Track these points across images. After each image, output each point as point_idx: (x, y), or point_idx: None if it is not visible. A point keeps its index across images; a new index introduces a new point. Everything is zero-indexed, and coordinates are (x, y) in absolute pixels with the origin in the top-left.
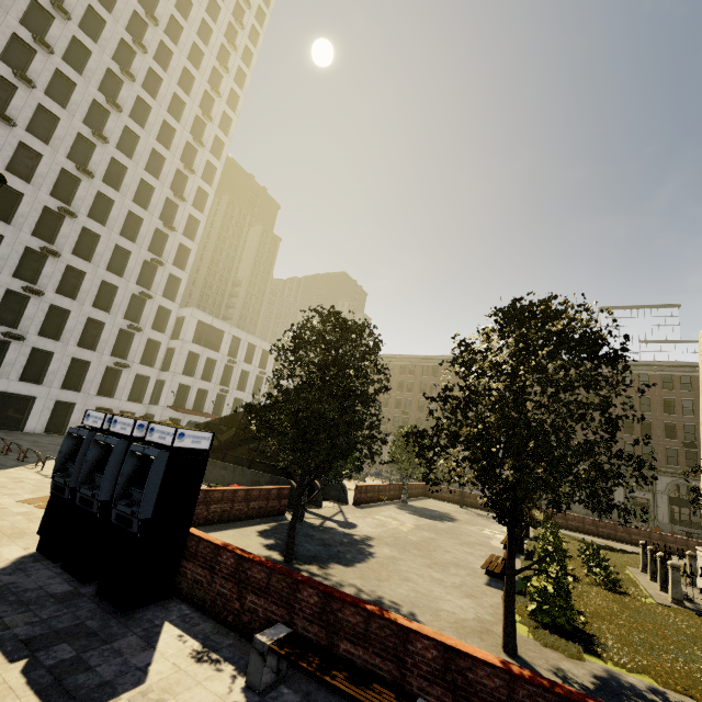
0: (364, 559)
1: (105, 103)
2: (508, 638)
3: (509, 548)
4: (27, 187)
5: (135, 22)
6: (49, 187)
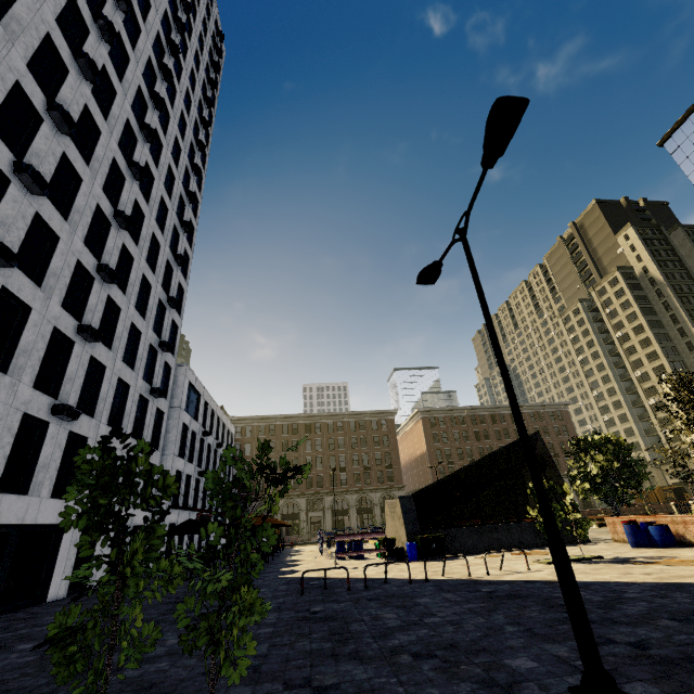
0: None
1: (145, 94)
2: None
3: None
4: (85, 169)
5: (162, 19)
6: (102, 177)
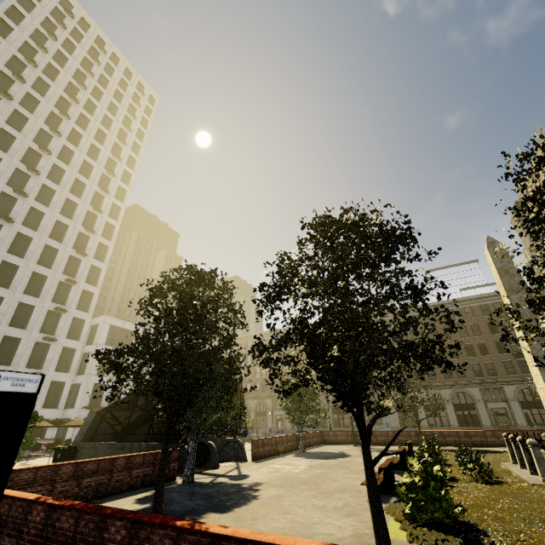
0: (245, 503)
1: (26, 170)
2: (381, 544)
3: (361, 437)
4: None
5: (52, 118)
6: None
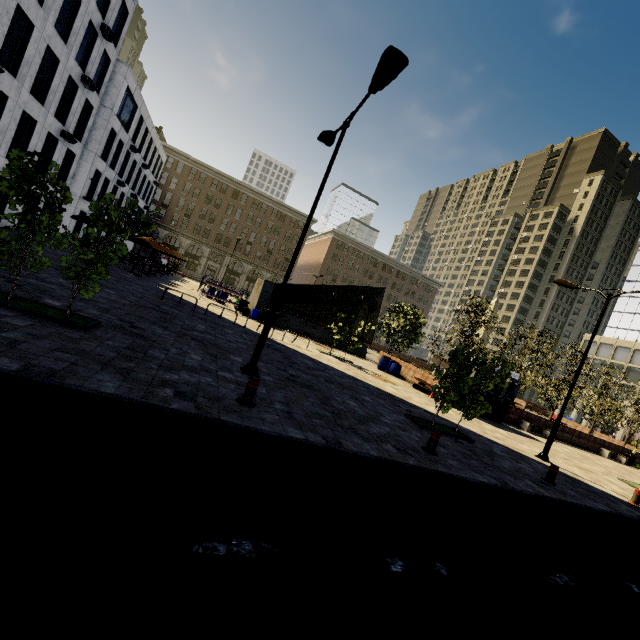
0: None
1: None
2: None
3: None
4: None
5: None
6: None
